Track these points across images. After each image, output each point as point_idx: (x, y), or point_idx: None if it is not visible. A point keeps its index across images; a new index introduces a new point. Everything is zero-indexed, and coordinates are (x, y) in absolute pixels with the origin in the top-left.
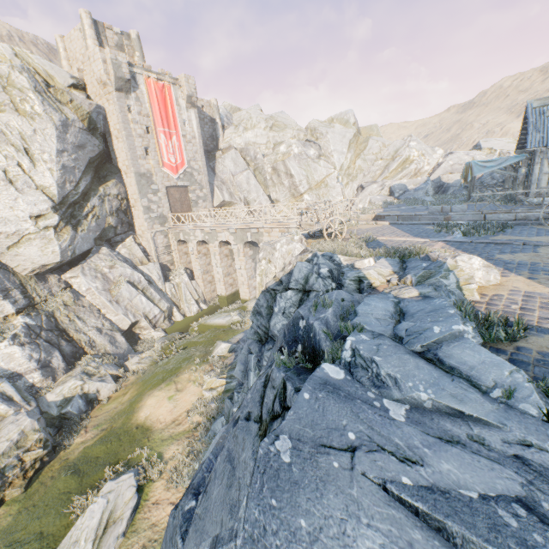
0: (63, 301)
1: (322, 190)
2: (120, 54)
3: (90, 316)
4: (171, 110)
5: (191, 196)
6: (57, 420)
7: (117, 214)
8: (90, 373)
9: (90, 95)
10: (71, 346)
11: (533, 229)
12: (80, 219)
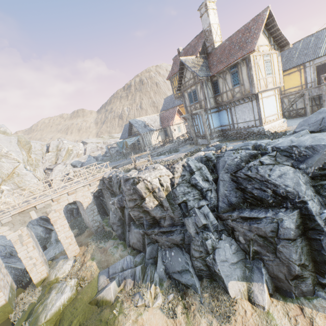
0: None
1: (17, 179)
2: None
3: None
4: None
5: None
6: None
7: None
8: None
9: None
10: None
11: (180, 148)
12: None
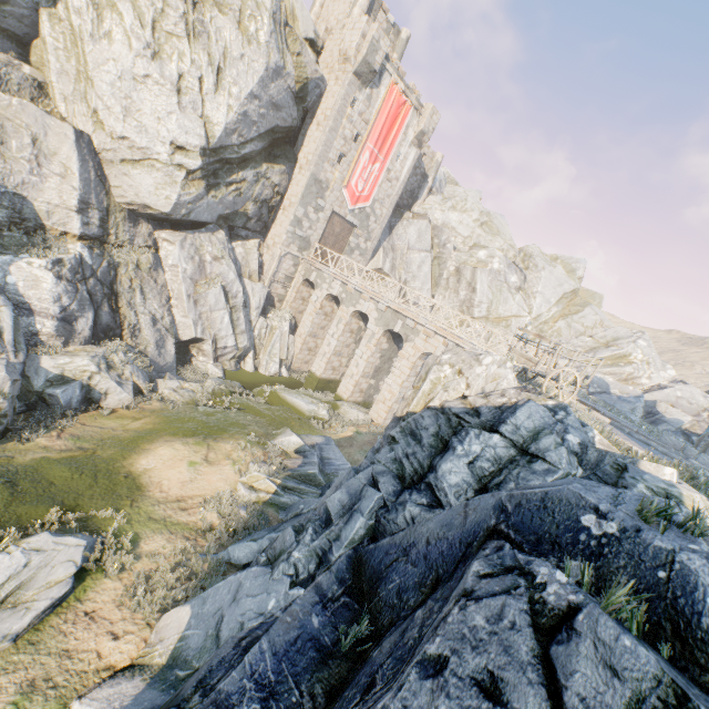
0: (138, 260)
1: (500, 329)
2: (385, 39)
3: (155, 298)
4: (395, 134)
5: (351, 240)
6: (34, 397)
7: (261, 206)
8: (112, 364)
9: (320, 63)
10: (111, 318)
11: None
12: (220, 182)
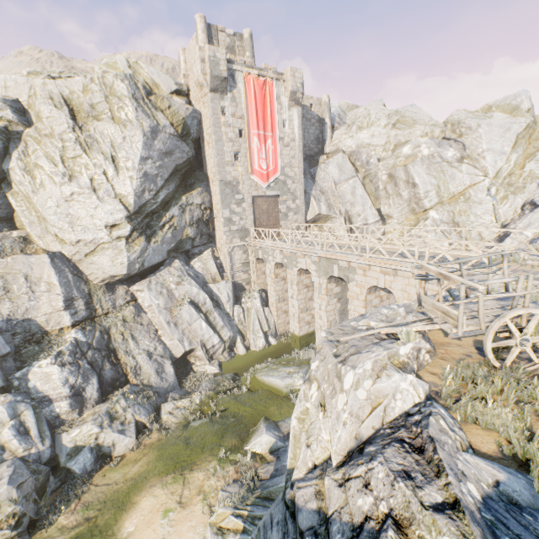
0: (123, 316)
1: (460, 206)
2: (219, 50)
3: (145, 337)
4: (270, 109)
5: (280, 208)
6: (64, 471)
7: (198, 225)
8: (115, 415)
9: (192, 101)
10: (114, 372)
11: None
12: (156, 229)
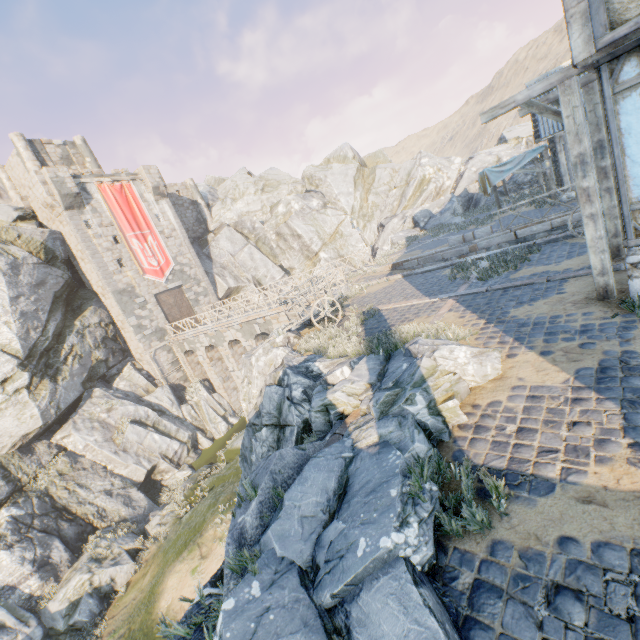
0: (57, 471)
1: (339, 242)
2: (60, 169)
3: (94, 479)
4: (138, 209)
5: (188, 296)
6: (67, 635)
7: (105, 345)
8: (100, 557)
9: (42, 222)
10: (75, 527)
11: (565, 246)
12: (58, 366)
